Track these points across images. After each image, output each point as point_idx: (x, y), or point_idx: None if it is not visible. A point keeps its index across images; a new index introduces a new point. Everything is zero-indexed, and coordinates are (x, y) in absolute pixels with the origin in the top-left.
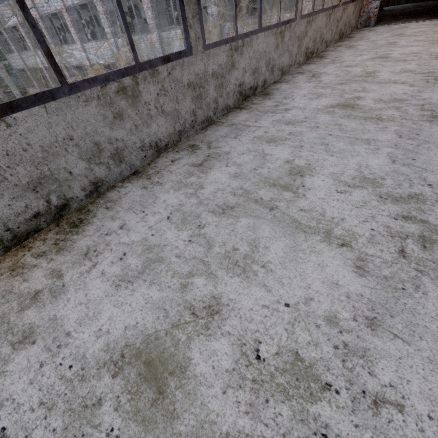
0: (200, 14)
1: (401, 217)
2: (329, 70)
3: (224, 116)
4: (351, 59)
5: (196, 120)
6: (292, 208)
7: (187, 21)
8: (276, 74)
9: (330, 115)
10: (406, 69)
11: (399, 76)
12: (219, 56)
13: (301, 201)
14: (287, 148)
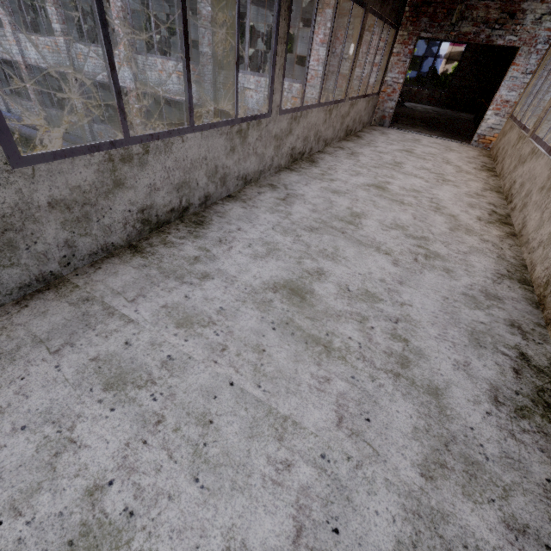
0: None
1: None
2: (310, 192)
3: (94, 265)
4: (344, 179)
5: None
6: None
7: None
8: (232, 185)
9: (261, 313)
10: (398, 221)
11: (386, 236)
12: (71, 173)
13: None
14: (128, 421)
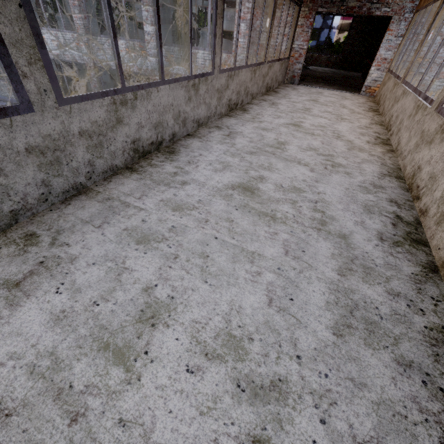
0: (46, 60)
1: (252, 441)
2: (246, 130)
3: (106, 180)
4: (269, 121)
5: (52, 190)
6: (108, 416)
7: (17, 68)
8: (190, 127)
9: (226, 201)
10: (311, 146)
11: (304, 155)
12: (92, 111)
13: (129, 395)
14: (157, 258)
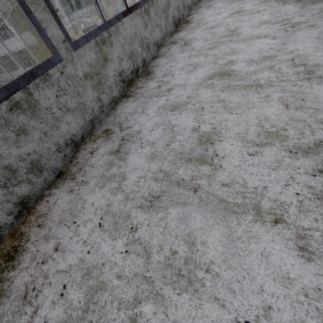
0: None
1: None
2: None
3: (199, 2)
4: None
5: (193, 1)
6: None
7: None
8: None
9: None
10: None
11: None
12: None
13: None
14: None
